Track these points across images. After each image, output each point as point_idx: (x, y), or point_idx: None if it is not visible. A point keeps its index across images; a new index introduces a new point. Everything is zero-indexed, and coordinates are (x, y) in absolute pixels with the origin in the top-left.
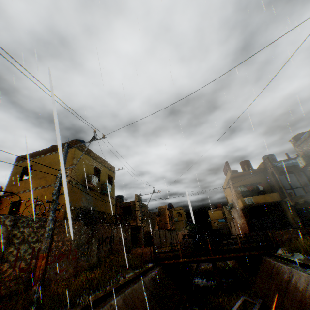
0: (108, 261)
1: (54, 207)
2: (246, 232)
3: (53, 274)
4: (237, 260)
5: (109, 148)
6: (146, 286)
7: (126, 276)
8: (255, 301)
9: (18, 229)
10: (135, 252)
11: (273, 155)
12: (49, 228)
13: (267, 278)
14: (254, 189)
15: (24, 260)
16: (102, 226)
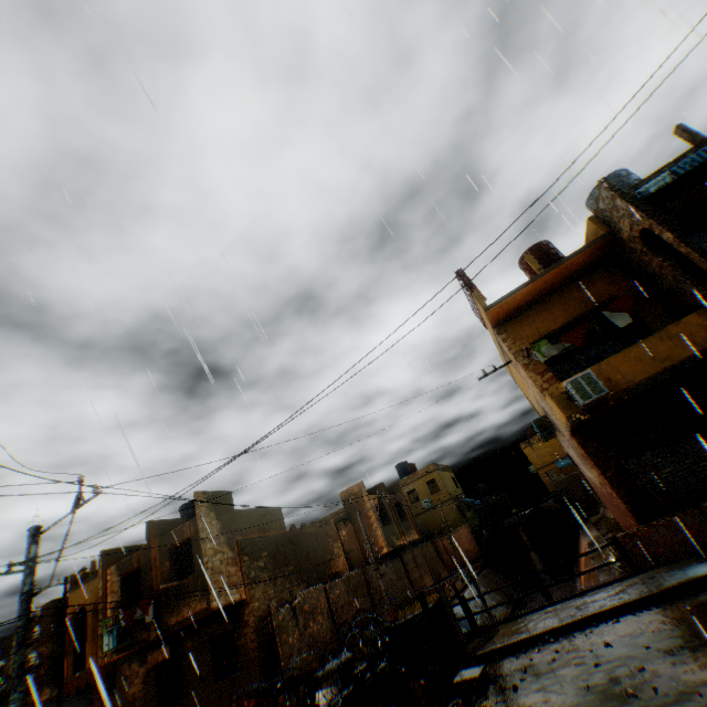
0: None
1: None
2: (624, 516)
3: None
4: None
5: None
6: None
7: None
8: None
9: None
10: None
11: (629, 172)
12: None
13: None
14: (596, 334)
15: None
16: None
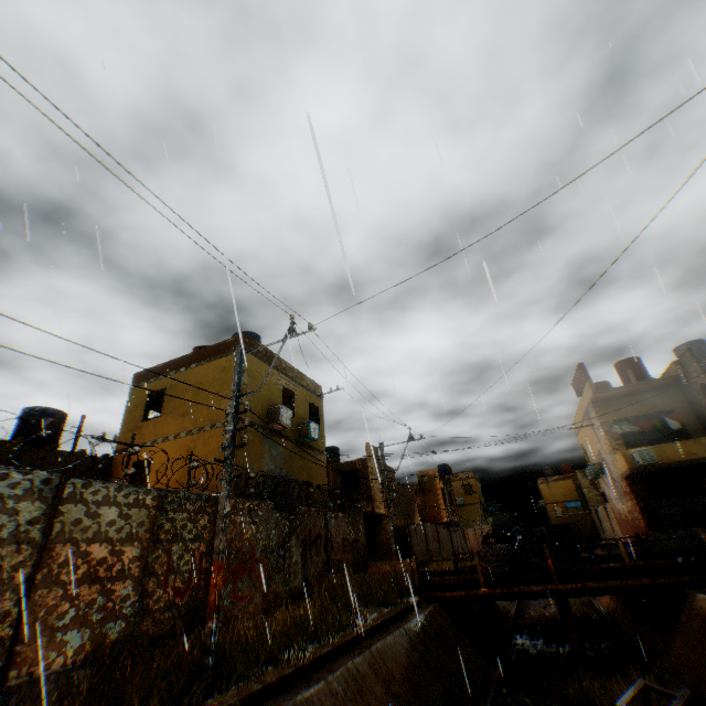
0: (326, 586)
1: (228, 472)
2: (639, 532)
3: (227, 604)
4: (620, 599)
5: (320, 351)
6: (411, 641)
7: (367, 617)
8: (673, 691)
9: (165, 515)
10: (378, 569)
11: (704, 343)
12: (224, 513)
13: (700, 640)
14: (654, 427)
15: (178, 574)
16: (308, 513)
